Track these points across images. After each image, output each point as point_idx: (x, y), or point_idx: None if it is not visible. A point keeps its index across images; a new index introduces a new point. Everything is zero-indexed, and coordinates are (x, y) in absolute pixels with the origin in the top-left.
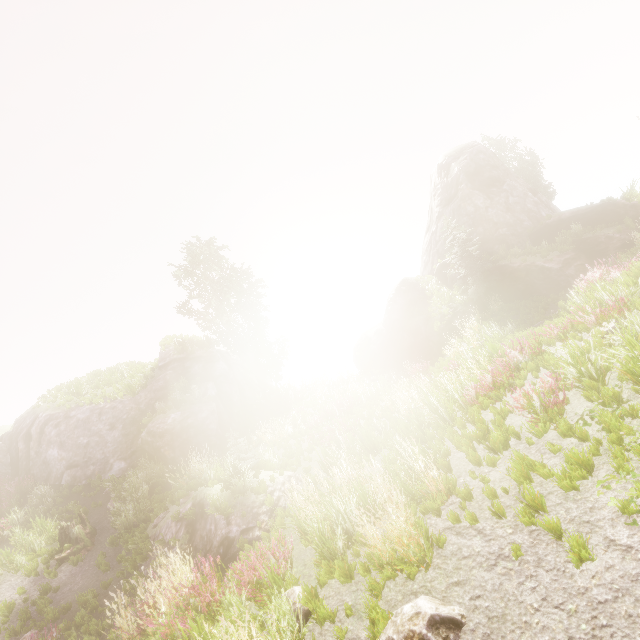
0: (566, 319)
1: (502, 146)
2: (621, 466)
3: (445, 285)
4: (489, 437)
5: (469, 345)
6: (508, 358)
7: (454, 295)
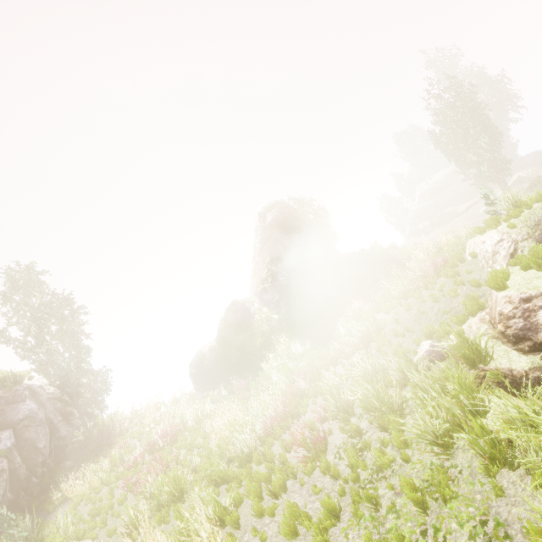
0: (334, 350)
1: (302, 203)
2: (357, 511)
3: (266, 305)
4: (271, 481)
5: (281, 360)
6: (295, 388)
7: (272, 314)
